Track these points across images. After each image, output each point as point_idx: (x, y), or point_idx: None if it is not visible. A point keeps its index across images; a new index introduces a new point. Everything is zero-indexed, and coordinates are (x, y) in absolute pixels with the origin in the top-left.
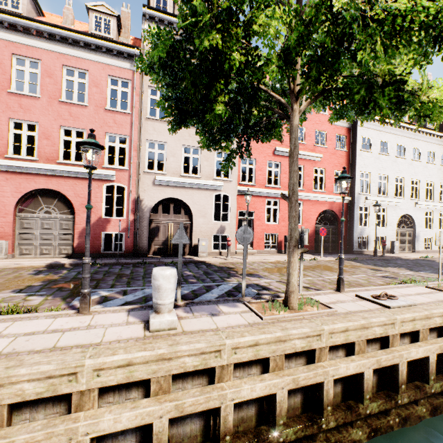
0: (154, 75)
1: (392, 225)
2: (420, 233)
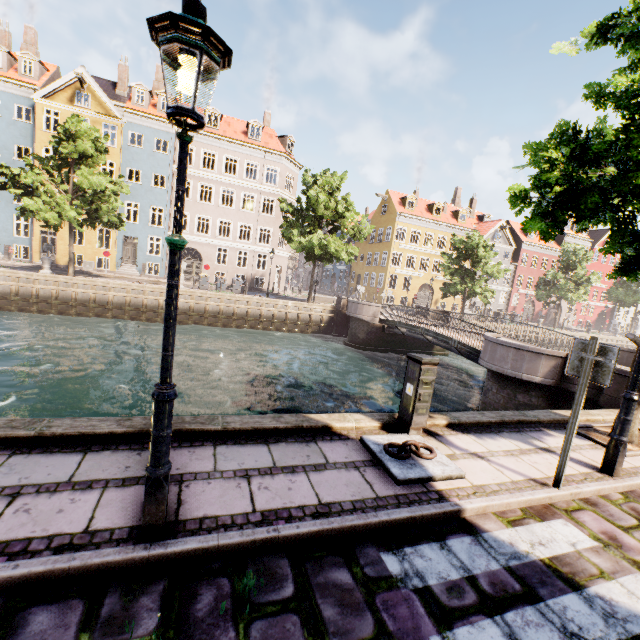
0: (630, 304)
1: (628, 320)
2: (639, 325)
